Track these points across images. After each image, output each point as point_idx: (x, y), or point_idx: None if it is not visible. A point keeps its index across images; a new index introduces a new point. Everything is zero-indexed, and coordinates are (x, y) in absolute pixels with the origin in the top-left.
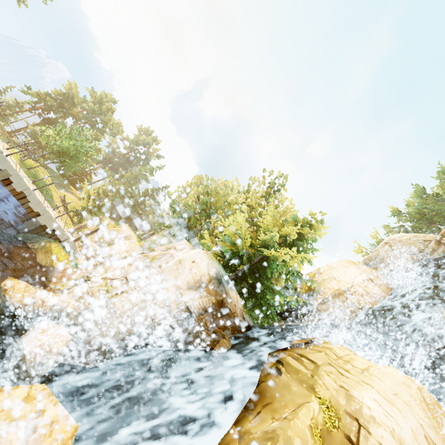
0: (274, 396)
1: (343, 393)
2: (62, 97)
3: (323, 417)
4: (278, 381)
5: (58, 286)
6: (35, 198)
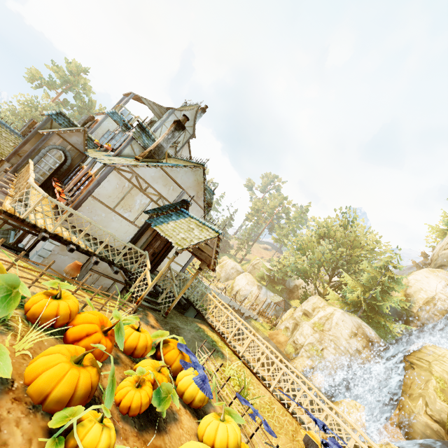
0: (415, 379)
1: (445, 373)
2: None
3: (439, 384)
4: (414, 372)
5: (288, 351)
6: (243, 308)
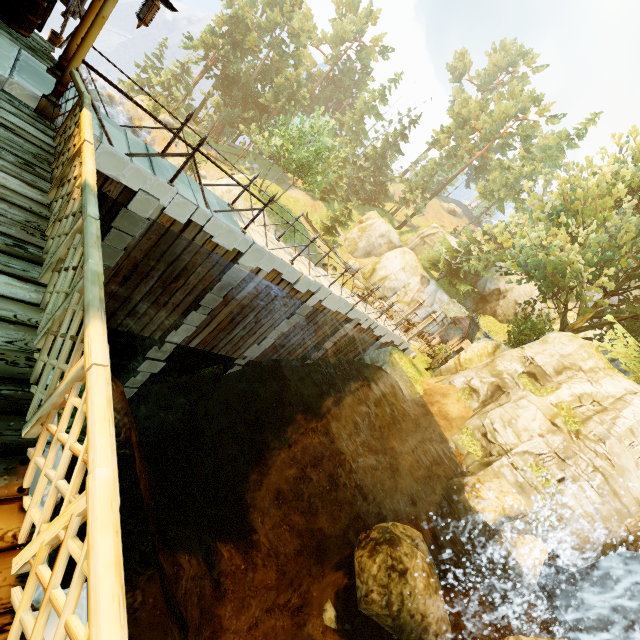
0: None
1: None
2: (229, 25)
3: None
4: None
5: (464, 448)
6: (380, 327)
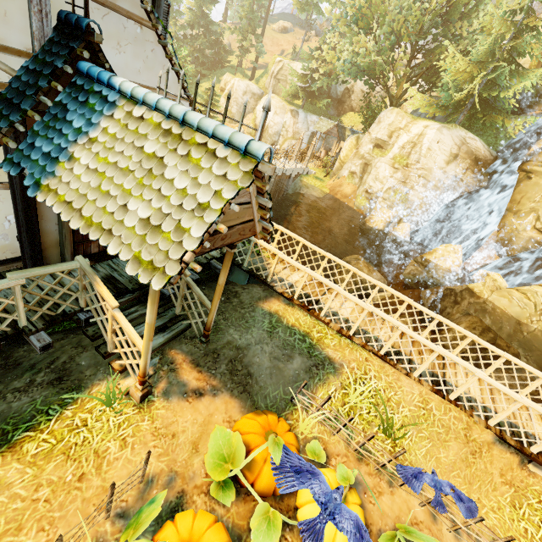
0: (528, 191)
1: None
2: None
3: None
4: (529, 183)
5: (360, 205)
6: (288, 170)
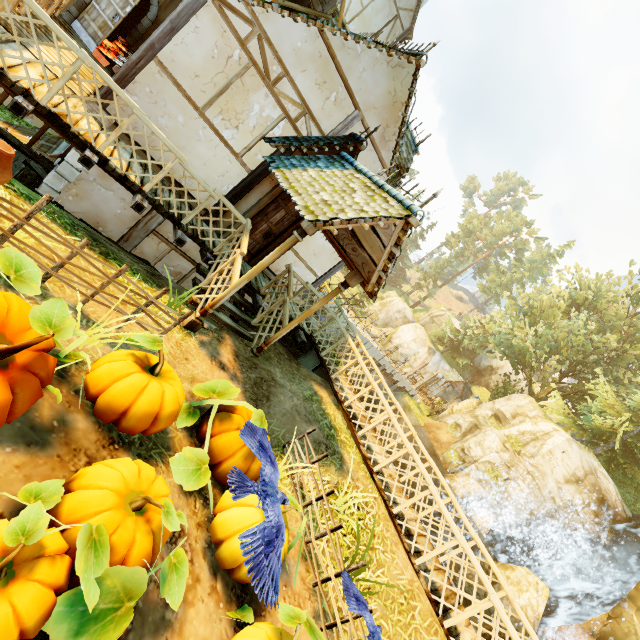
0: None
1: None
2: None
3: None
4: None
5: (448, 459)
6: (398, 374)
